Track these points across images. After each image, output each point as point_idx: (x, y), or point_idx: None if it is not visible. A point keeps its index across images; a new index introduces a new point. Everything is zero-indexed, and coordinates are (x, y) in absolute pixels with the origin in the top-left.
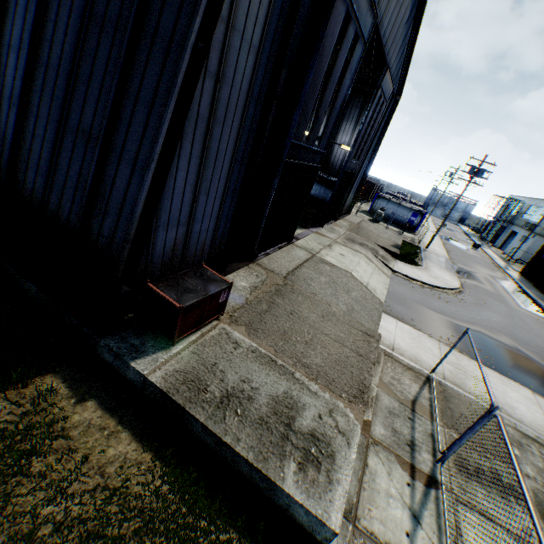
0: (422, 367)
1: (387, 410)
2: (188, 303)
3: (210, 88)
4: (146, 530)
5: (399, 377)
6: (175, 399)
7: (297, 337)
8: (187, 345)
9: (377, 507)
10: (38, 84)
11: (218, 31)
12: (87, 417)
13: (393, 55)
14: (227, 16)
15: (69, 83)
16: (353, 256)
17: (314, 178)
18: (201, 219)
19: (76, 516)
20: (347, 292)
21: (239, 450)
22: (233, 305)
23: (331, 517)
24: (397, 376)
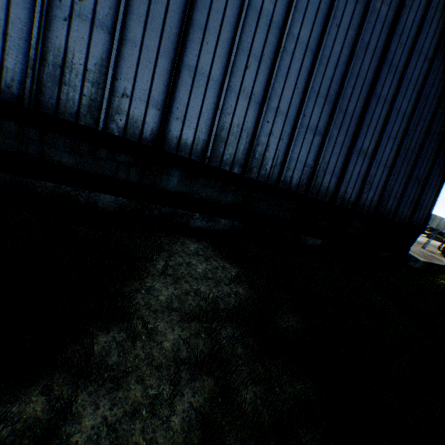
0: None
1: None
2: None
3: None
4: None
5: None
6: (431, 262)
7: None
8: None
9: None
10: (401, 157)
11: None
12: None
13: None
14: None
15: (415, 158)
16: None
17: None
18: None
19: None
20: None
21: (443, 265)
22: None
23: None
24: None
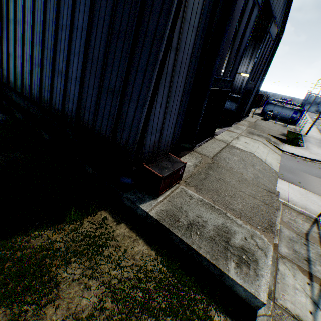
0: (311, 213)
1: (288, 238)
2: (165, 174)
3: (172, 56)
4: (158, 288)
5: (294, 219)
6: (164, 224)
7: (224, 193)
8: (165, 197)
9: (288, 294)
10: (88, 69)
11: (177, 24)
12: (122, 231)
13: (277, 9)
14: (182, 14)
15: (103, 66)
16: (253, 143)
17: (227, 97)
18: (166, 128)
19: (126, 277)
20: (252, 166)
21: (201, 253)
22: (185, 175)
23: (260, 294)
24: (292, 218)
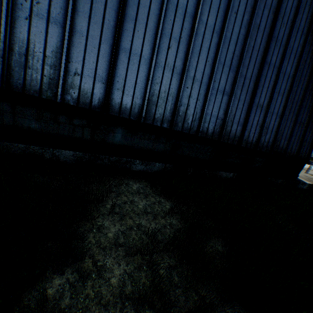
0: None
1: None
2: None
3: None
4: None
5: None
6: None
7: None
8: None
9: None
10: (288, 108)
11: None
12: None
13: None
14: None
15: (299, 108)
16: None
17: None
18: None
19: None
20: None
21: None
22: None
23: None
24: None
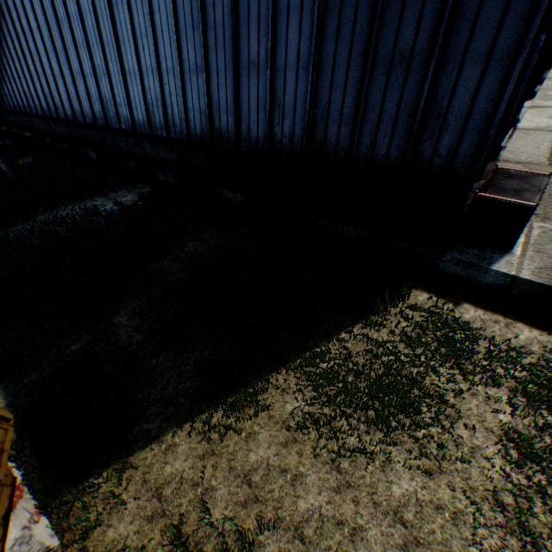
0: None
1: None
2: (534, 201)
3: None
4: None
5: None
6: None
7: None
8: (522, 247)
9: None
10: (330, 33)
11: None
12: (473, 315)
13: None
14: None
15: (374, 11)
16: None
17: None
18: None
19: (547, 379)
20: None
21: None
22: None
23: None
24: None
